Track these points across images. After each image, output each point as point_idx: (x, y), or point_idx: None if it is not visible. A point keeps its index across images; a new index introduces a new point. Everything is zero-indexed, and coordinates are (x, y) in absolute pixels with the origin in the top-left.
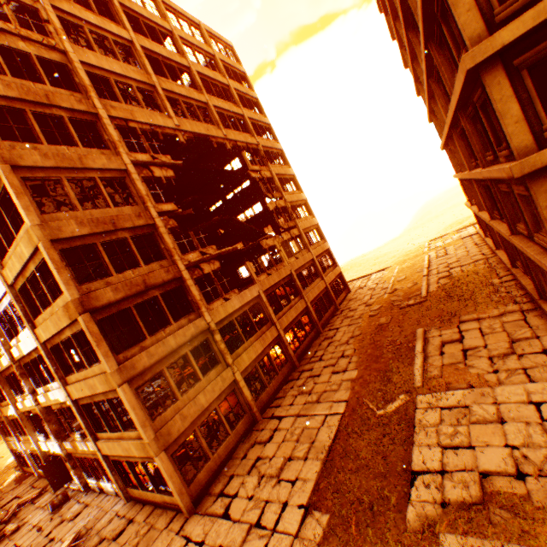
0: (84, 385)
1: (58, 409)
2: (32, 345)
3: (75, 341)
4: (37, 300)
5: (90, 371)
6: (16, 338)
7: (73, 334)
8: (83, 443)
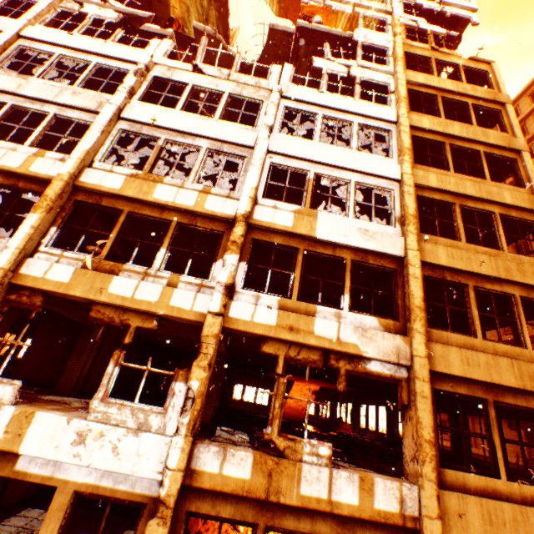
0: (505, 363)
1: (284, 359)
2: (376, 245)
3: (520, 305)
4: (460, 226)
5: (528, 353)
6: (301, 208)
7: (517, 296)
8: (350, 476)
